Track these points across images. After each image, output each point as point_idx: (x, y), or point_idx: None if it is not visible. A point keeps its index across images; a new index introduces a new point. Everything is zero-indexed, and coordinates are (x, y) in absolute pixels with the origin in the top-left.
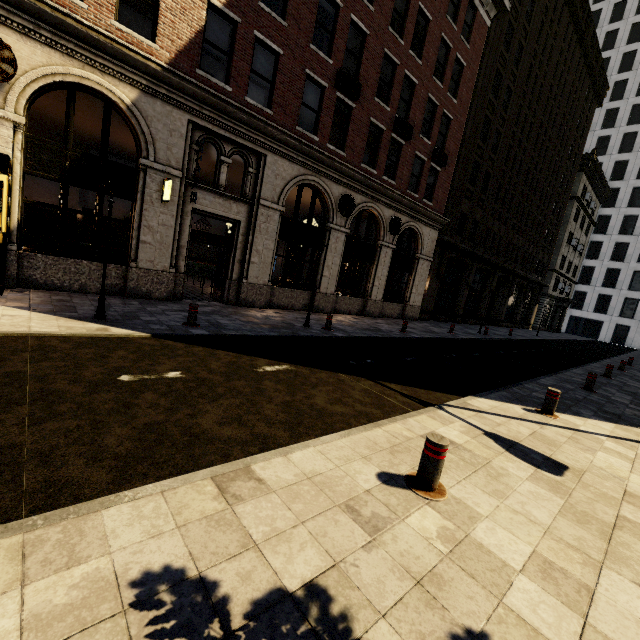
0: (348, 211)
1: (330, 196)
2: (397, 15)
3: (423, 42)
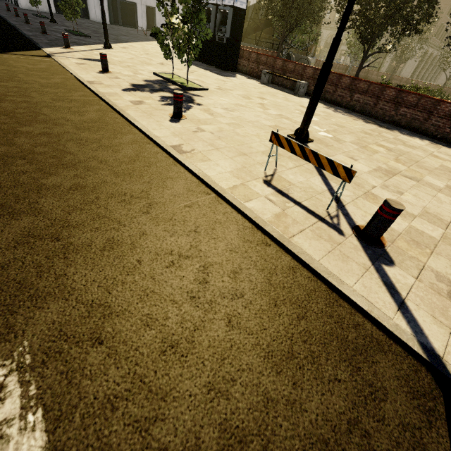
0: None
1: None
2: None
3: None
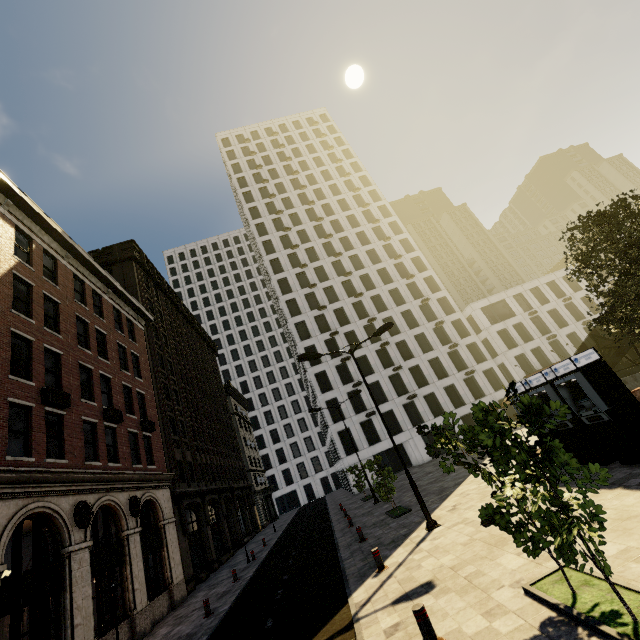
0: (86, 519)
1: (61, 514)
2: (80, 336)
3: (105, 348)
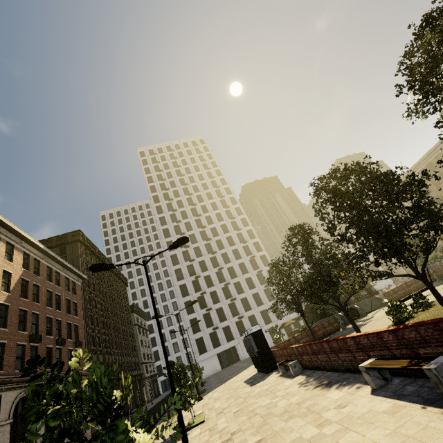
0: None
1: None
2: (48, 300)
3: (60, 303)
